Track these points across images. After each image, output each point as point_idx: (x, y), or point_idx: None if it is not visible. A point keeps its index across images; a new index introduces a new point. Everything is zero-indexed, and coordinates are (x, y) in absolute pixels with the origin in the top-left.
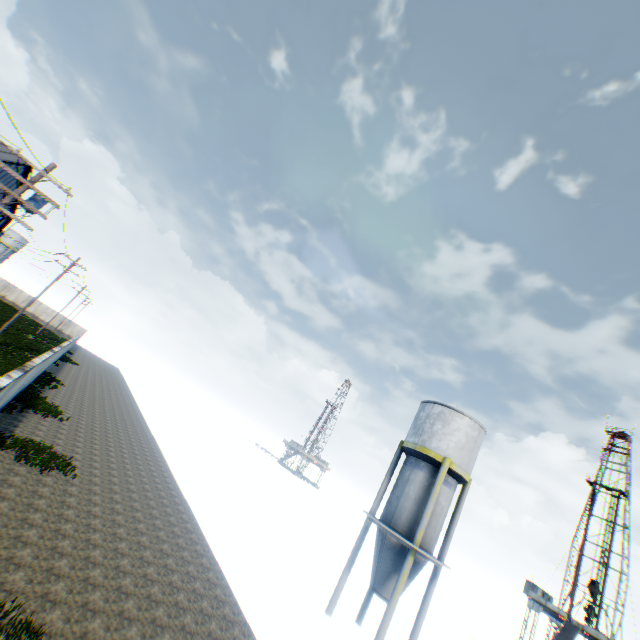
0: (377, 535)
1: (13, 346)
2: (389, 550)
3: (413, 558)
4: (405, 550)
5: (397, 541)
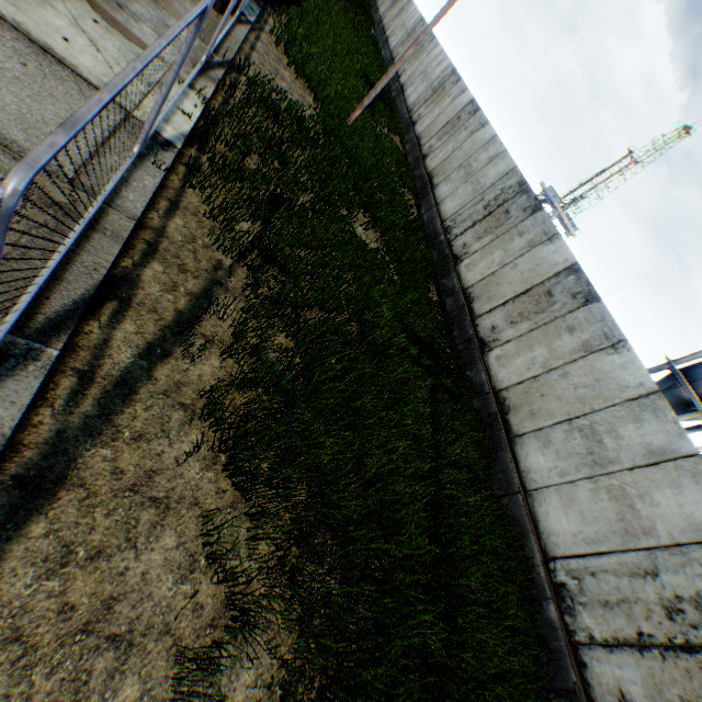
0: (664, 380)
1: (353, 6)
2: (670, 397)
3: (693, 417)
4: (687, 407)
5: (685, 398)
